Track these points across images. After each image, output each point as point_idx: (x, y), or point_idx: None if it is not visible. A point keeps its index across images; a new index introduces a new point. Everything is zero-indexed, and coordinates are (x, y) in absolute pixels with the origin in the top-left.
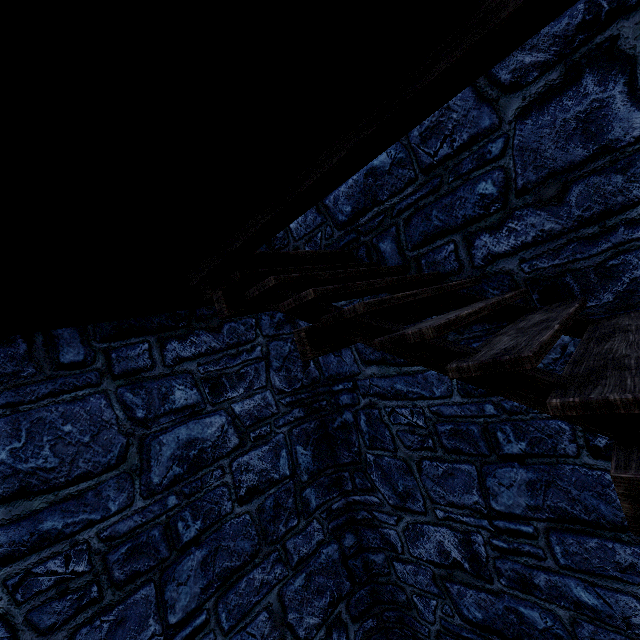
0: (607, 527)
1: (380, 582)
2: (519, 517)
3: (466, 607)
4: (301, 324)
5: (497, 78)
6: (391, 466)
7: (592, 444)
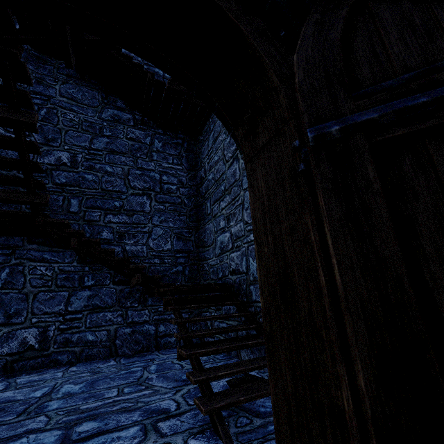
0: (122, 153)
1: (1, 173)
2: (100, 150)
3: (59, 179)
4: (30, 67)
5: None
6: (50, 129)
7: (127, 137)
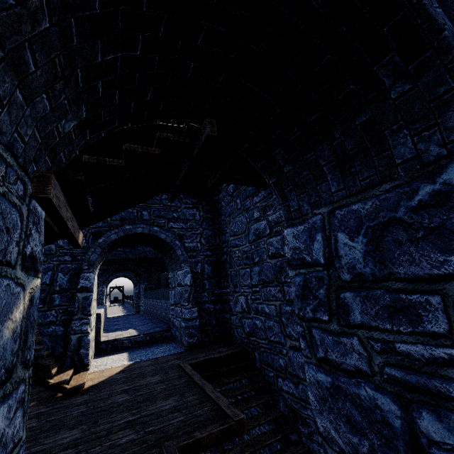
0: None
1: None
2: None
3: None
4: None
5: (285, 329)
6: None
7: None
